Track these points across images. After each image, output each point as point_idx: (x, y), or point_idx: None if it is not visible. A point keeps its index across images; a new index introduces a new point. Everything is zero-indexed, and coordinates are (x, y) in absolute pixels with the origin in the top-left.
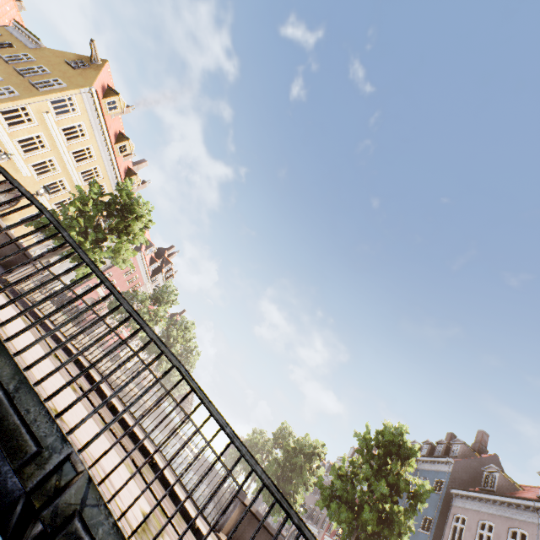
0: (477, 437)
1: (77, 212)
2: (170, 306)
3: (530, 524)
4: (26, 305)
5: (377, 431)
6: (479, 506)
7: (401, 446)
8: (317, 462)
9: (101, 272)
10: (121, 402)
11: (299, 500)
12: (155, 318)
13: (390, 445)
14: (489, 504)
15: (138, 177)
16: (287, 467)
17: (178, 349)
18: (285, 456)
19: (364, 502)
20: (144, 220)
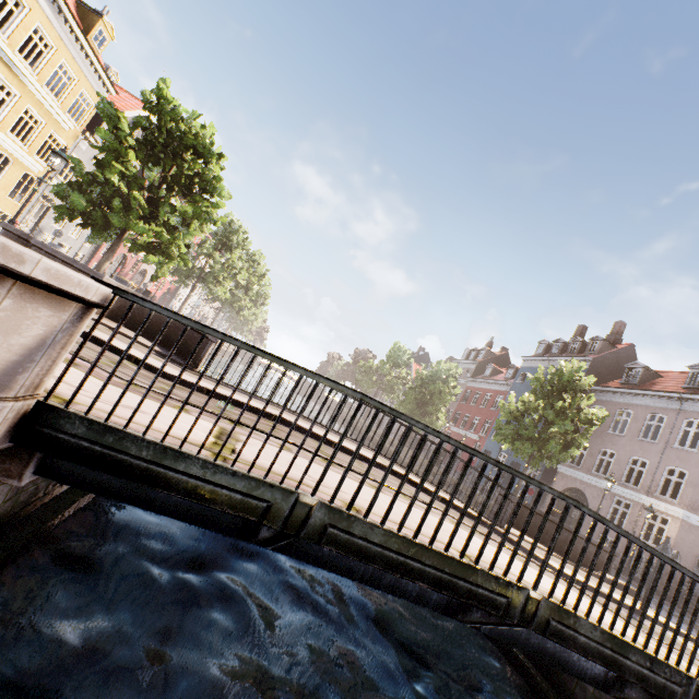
0: (614, 329)
1: (47, 133)
2: (242, 249)
3: (670, 410)
4: (312, 434)
5: (554, 373)
6: (620, 399)
7: (575, 381)
8: (454, 384)
9: (656, 550)
10: (400, 467)
11: (442, 417)
12: (230, 271)
13: (566, 383)
14: (631, 397)
15: (106, 22)
16: (424, 393)
17: (257, 292)
18: (420, 384)
19: (547, 437)
20: (210, 157)
